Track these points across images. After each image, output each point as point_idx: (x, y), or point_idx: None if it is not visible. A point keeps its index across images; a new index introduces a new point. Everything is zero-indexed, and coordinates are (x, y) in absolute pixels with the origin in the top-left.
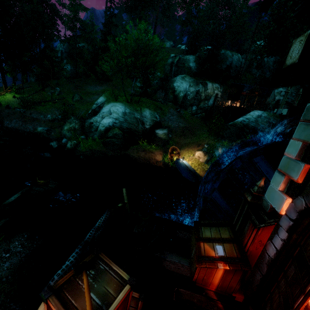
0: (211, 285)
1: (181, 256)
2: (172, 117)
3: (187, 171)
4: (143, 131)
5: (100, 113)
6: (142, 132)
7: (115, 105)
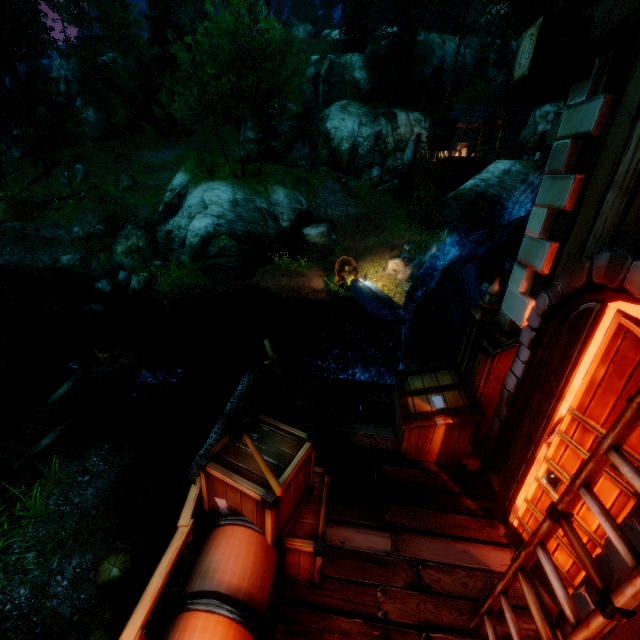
0: (429, 453)
1: (380, 426)
2: (333, 197)
3: (376, 301)
4: (278, 235)
5: (184, 209)
6: (277, 238)
7: (211, 187)
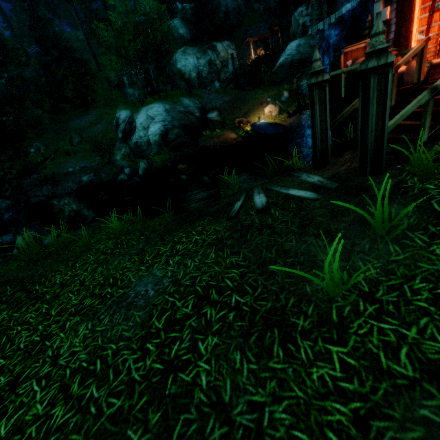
0: None
1: None
2: (211, 96)
3: (271, 126)
4: (198, 121)
5: (137, 127)
6: (198, 122)
7: (150, 108)
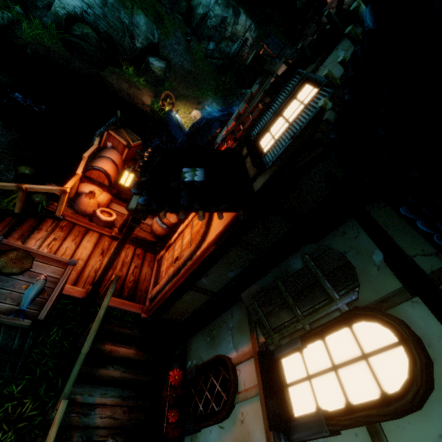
0: None
1: None
2: (177, 47)
3: (178, 128)
4: (131, 50)
5: None
6: (129, 52)
7: None
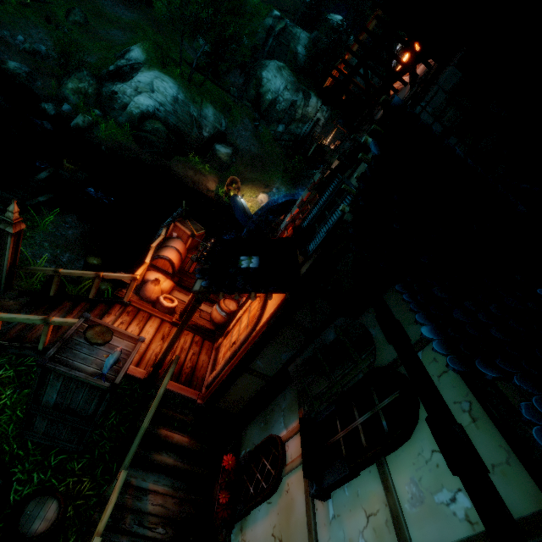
0: None
1: None
2: (245, 133)
3: (243, 213)
4: (198, 140)
5: (133, 81)
6: (196, 141)
7: (162, 78)
